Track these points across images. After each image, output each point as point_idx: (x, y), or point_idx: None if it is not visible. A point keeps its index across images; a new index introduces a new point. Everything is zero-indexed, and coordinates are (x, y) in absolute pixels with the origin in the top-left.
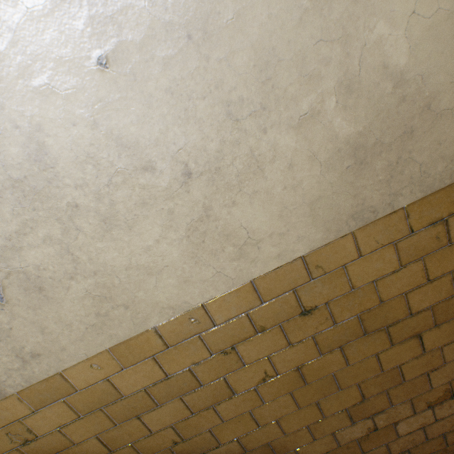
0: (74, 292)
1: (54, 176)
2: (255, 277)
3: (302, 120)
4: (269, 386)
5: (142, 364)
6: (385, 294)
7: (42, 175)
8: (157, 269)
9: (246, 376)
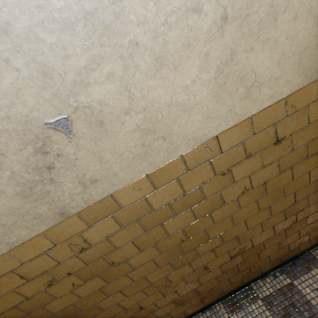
0: (127, 126)
1: (121, 11)
2: (253, 114)
3: None
4: (245, 197)
5: (169, 185)
6: None
7: (111, 8)
8: (190, 107)
9: (233, 191)
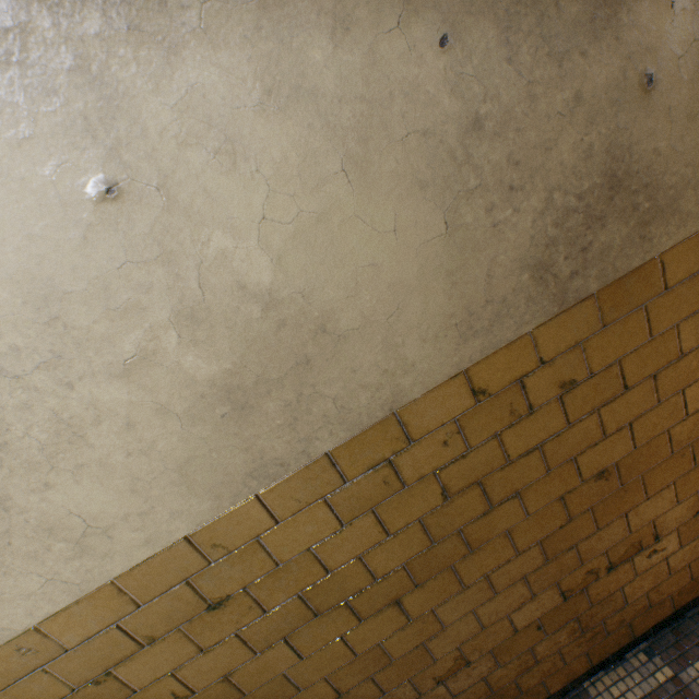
0: None
1: None
2: (117, 575)
3: (130, 365)
4: None
5: None
6: (332, 561)
7: None
8: None
9: None
